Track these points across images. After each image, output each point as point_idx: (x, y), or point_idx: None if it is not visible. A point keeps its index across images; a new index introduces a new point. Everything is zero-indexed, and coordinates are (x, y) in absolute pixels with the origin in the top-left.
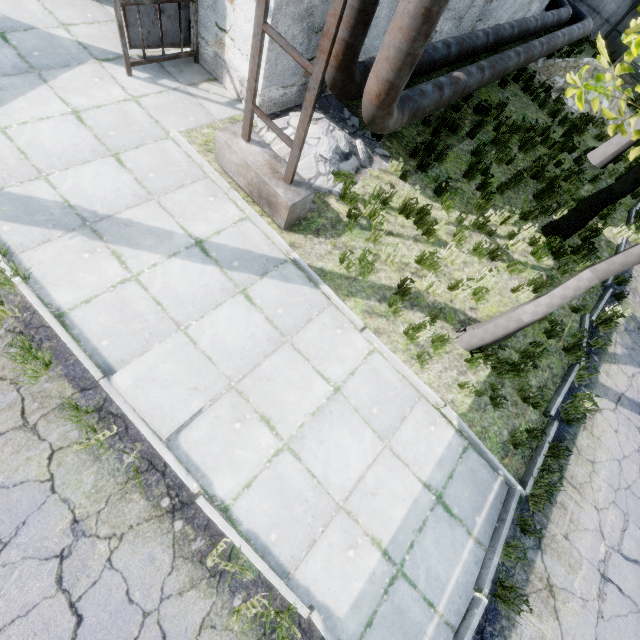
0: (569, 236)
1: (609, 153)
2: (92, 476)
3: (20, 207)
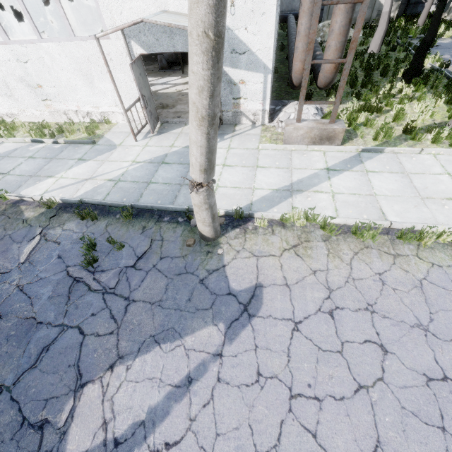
0: (419, 75)
1: (378, 44)
2: (441, 254)
3: (266, 202)
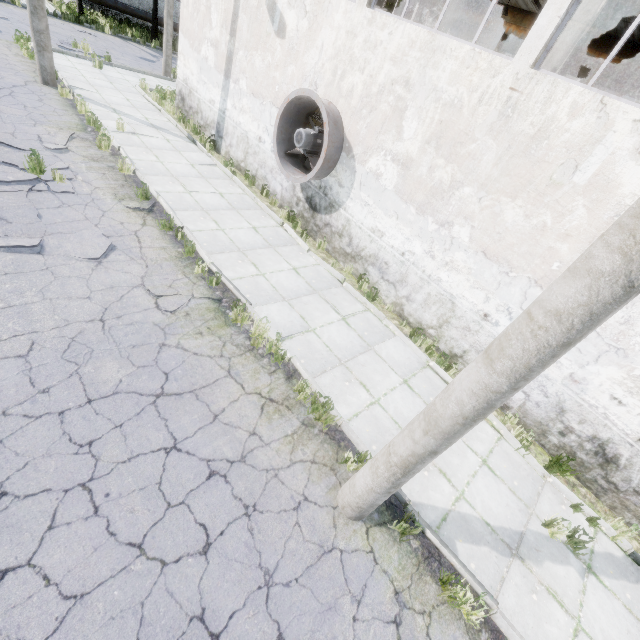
0: (154, 39)
1: None
2: None
3: None
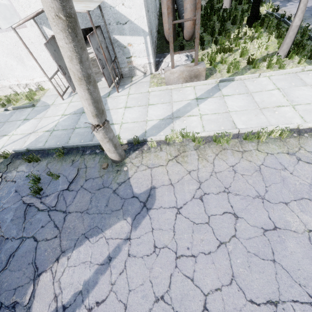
0: (257, 20)
1: (229, 1)
2: (273, 145)
3: (155, 129)
